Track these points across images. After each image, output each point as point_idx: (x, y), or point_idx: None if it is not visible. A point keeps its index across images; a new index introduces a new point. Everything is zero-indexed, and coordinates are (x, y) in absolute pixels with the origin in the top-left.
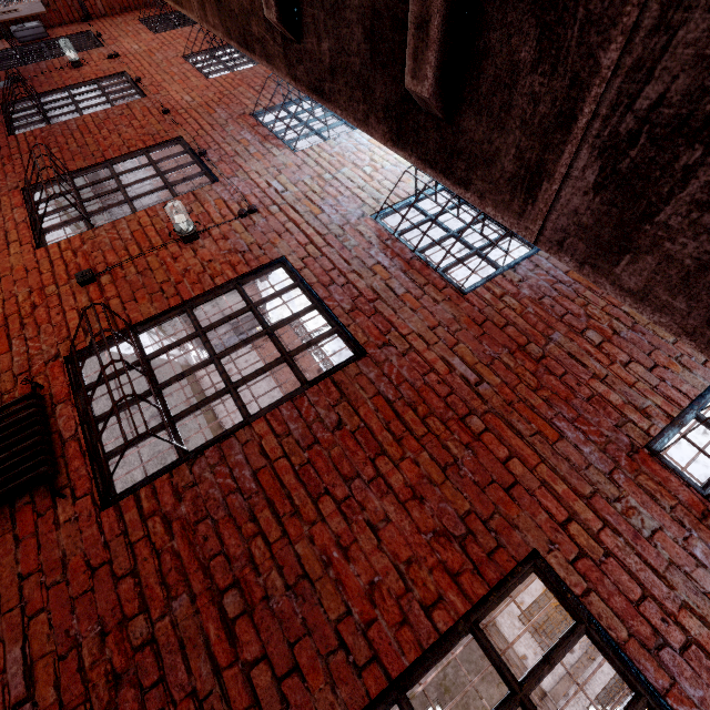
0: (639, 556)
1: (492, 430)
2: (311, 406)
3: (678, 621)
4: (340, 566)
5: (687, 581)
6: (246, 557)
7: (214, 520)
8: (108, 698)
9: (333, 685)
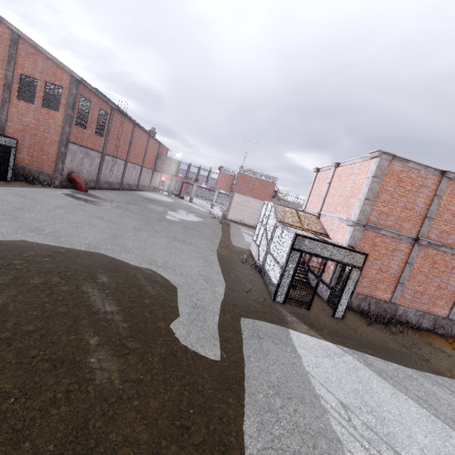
0: None
1: None
2: None
3: None
4: None
5: None
6: None
7: None
8: None
9: None
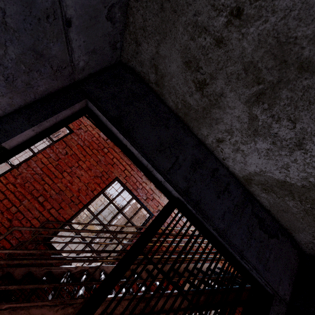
0: (137, 174)
1: (110, 152)
2: (56, 149)
3: (142, 184)
4: (70, 187)
5: (145, 178)
6: (43, 189)
7: (30, 182)
8: (9, 224)
9: (71, 208)
